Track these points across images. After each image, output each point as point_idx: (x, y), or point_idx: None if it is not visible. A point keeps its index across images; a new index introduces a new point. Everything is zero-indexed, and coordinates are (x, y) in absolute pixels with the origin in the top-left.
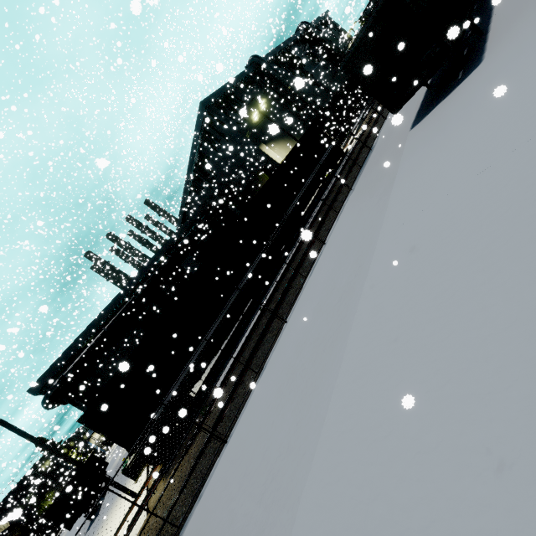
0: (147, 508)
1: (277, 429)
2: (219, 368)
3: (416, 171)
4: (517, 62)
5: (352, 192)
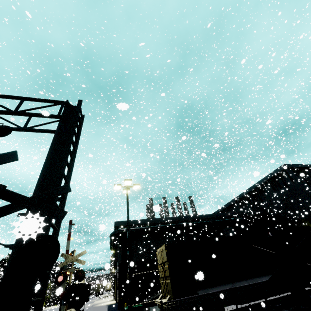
0: None
1: None
2: None
3: None
4: None
5: None
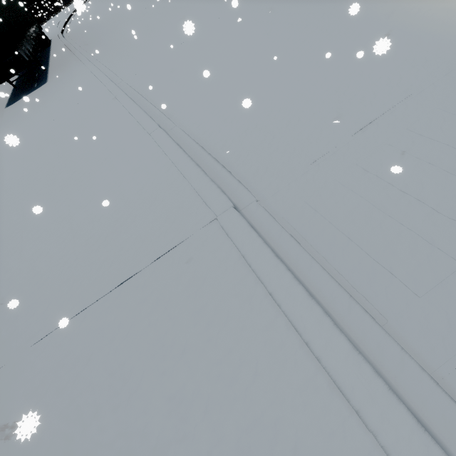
0: None
1: None
2: None
3: (17, 125)
4: (62, 86)
5: None
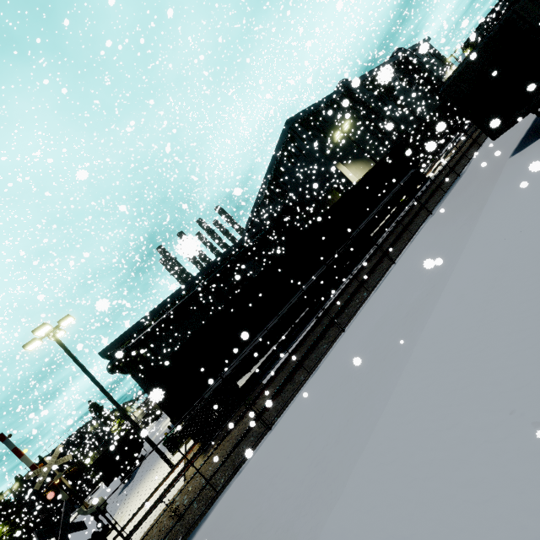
0: (184, 477)
1: (326, 422)
2: (267, 366)
3: (513, 196)
4: None
5: (431, 216)
